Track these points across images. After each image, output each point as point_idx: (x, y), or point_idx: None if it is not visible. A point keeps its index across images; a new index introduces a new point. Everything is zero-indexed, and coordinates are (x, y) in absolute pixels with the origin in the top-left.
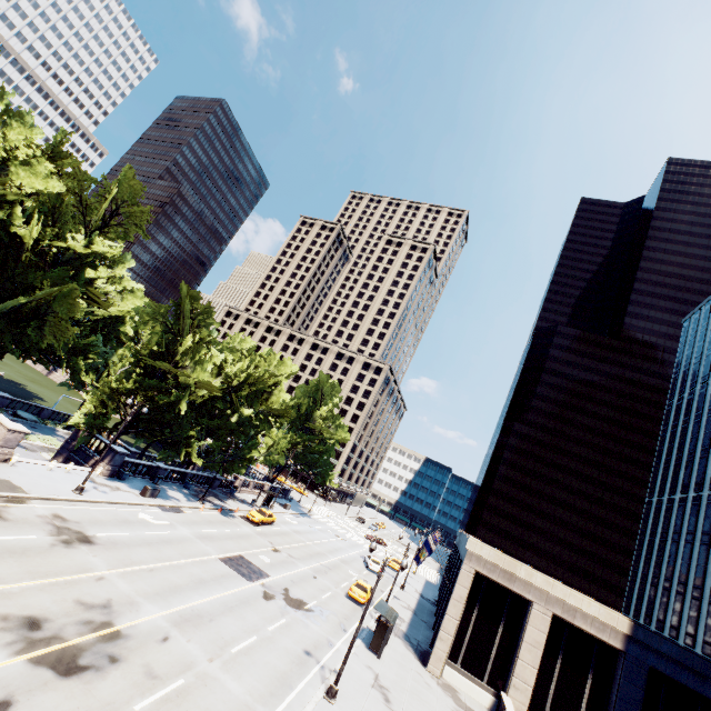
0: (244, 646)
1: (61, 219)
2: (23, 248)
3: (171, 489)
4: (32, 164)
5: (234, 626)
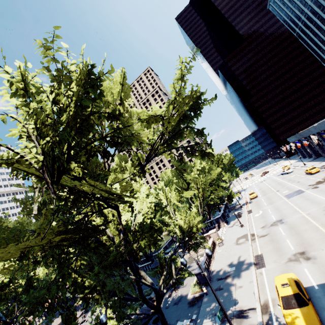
0: None
1: None
2: None
3: (232, 214)
4: None
5: None
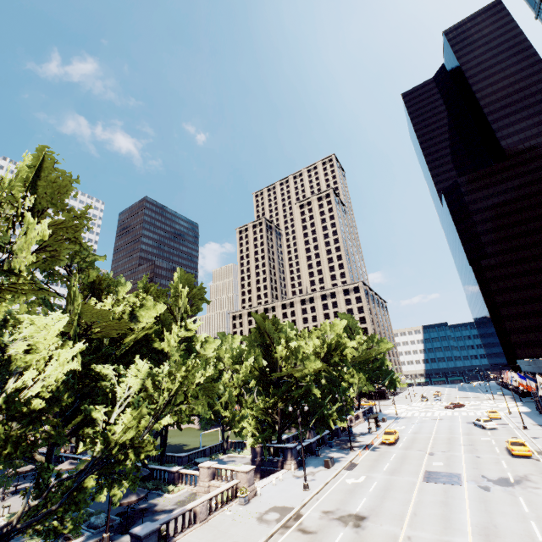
0: (538, 532)
1: (166, 324)
2: (167, 355)
3: (327, 453)
4: (146, 304)
5: (510, 521)
